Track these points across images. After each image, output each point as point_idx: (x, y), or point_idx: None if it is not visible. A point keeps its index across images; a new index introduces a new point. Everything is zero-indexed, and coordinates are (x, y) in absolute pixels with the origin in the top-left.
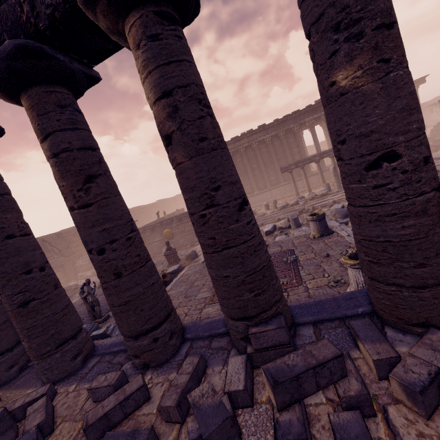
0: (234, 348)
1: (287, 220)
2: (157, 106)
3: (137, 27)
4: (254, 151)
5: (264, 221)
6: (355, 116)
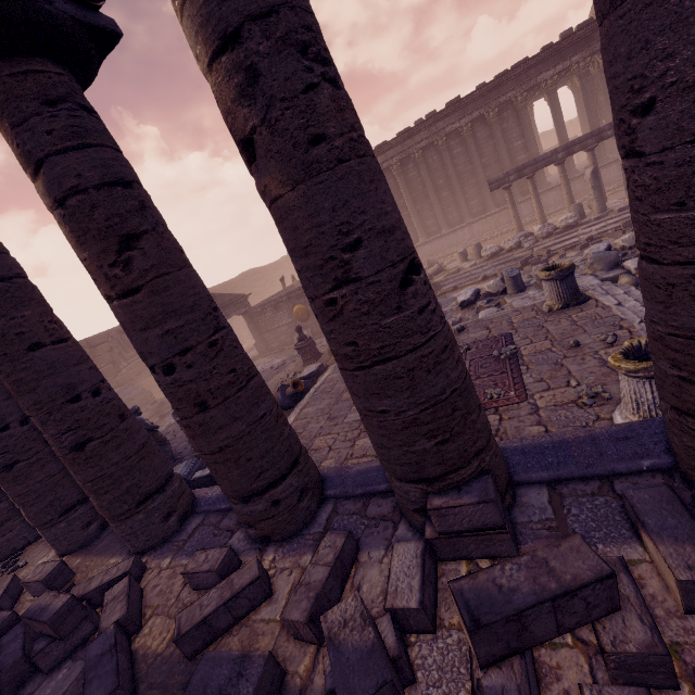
0: (404, 519)
1: (499, 279)
2: (214, 75)
3: None
4: (440, 154)
5: (458, 283)
6: (691, 28)
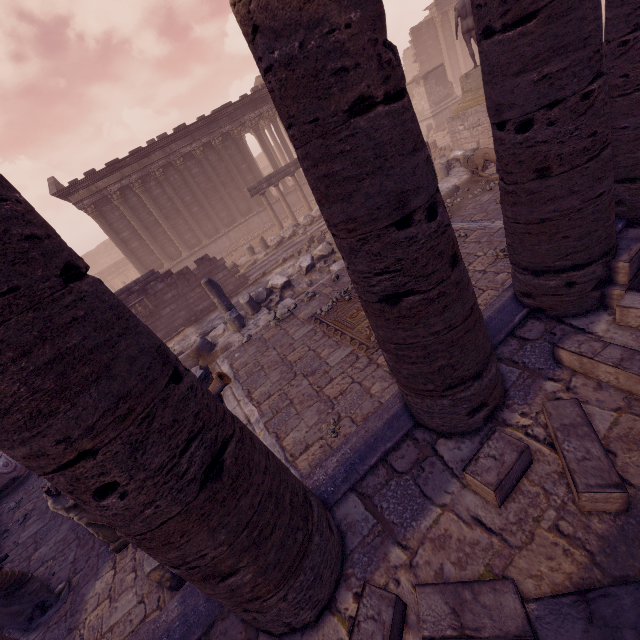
0: (562, 319)
1: (326, 244)
2: None
3: None
4: (180, 173)
5: (263, 270)
6: None
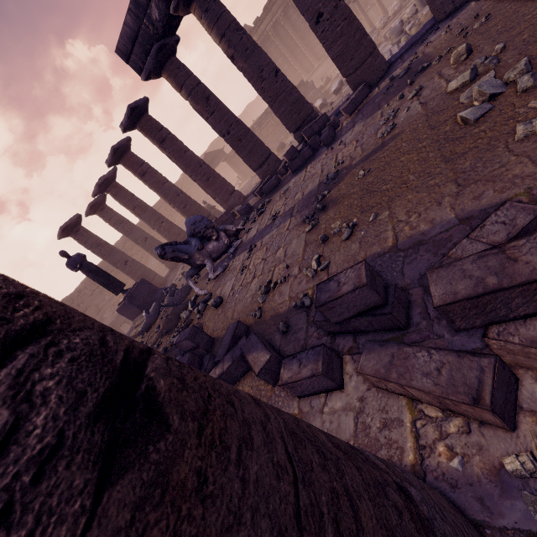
0: None
1: None
2: (221, 45)
3: (198, 9)
4: None
5: None
6: (300, 3)
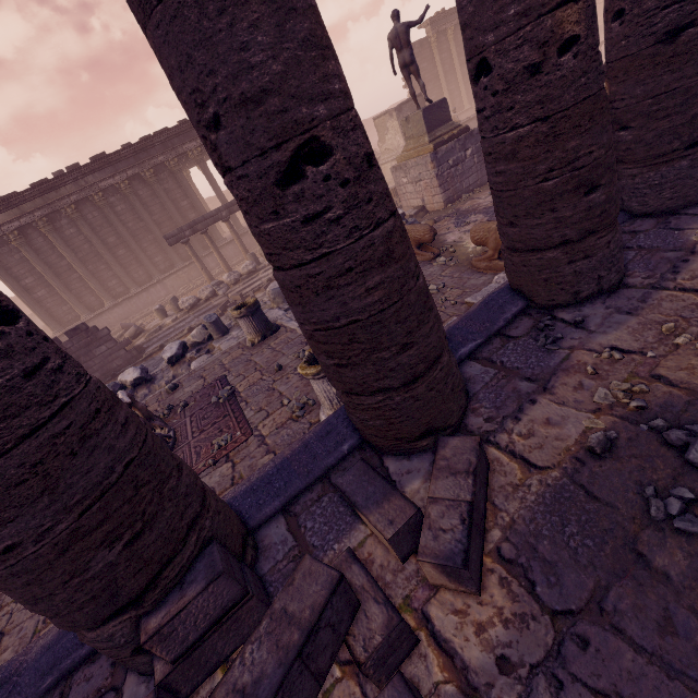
0: (130, 672)
1: (202, 327)
2: None
3: None
4: (101, 210)
5: (164, 340)
6: (218, 48)
